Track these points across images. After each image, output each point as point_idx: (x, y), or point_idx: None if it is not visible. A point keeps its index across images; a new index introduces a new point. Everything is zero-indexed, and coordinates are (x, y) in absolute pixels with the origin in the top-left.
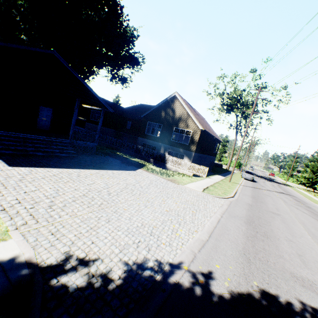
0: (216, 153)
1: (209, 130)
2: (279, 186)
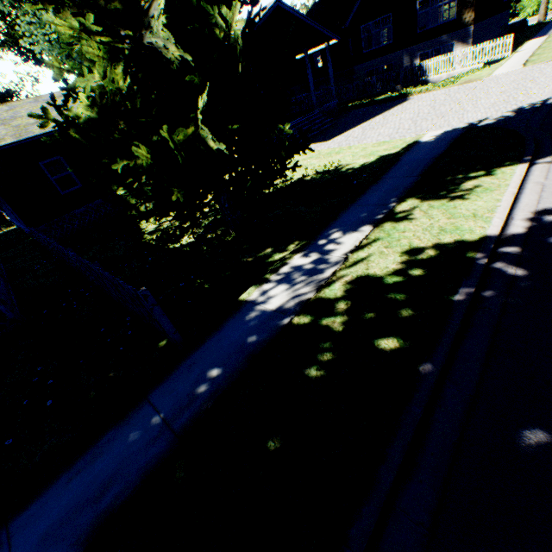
0: None
1: None
2: None
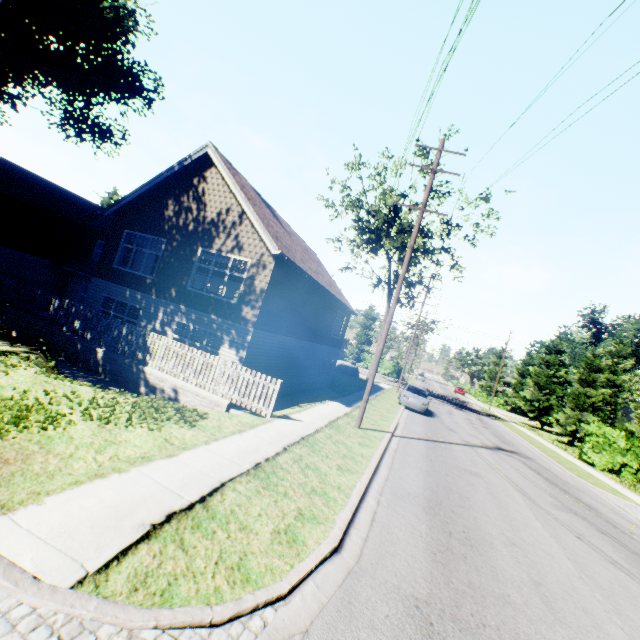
0: (340, 339)
1: (317, 274)
2: (483, 423)
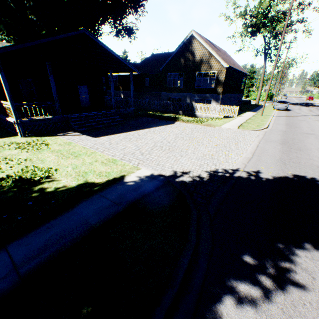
0: (243, 89)
1: (234, 66)
2: (317, 109)
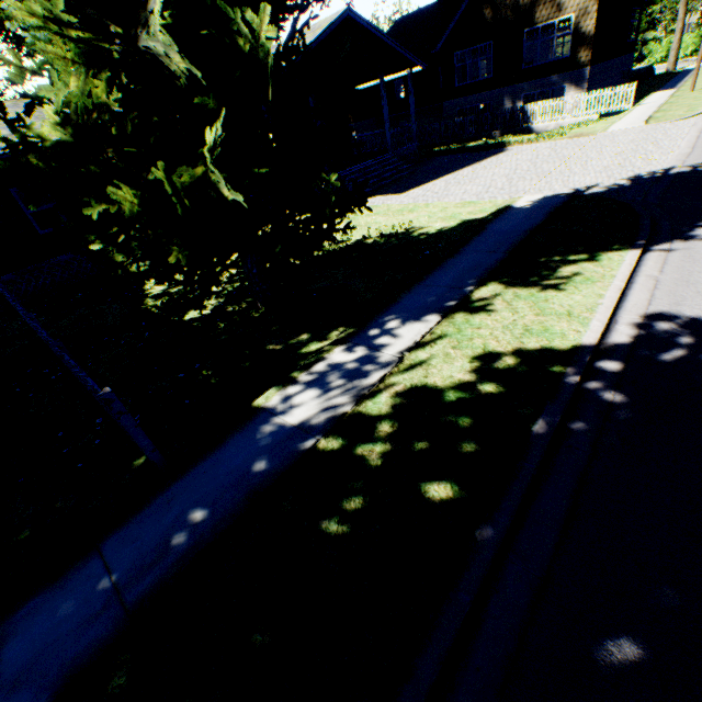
0: (634, 41)
1: None
2: None
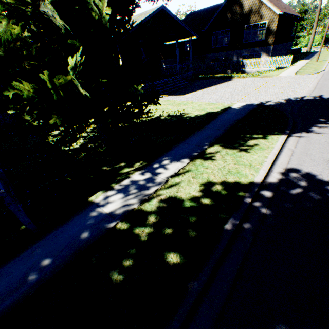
0: (293, 36)
1: (285, 10)
2: None
